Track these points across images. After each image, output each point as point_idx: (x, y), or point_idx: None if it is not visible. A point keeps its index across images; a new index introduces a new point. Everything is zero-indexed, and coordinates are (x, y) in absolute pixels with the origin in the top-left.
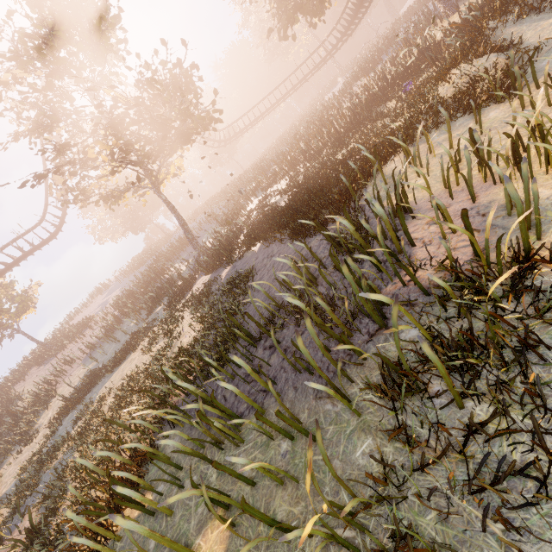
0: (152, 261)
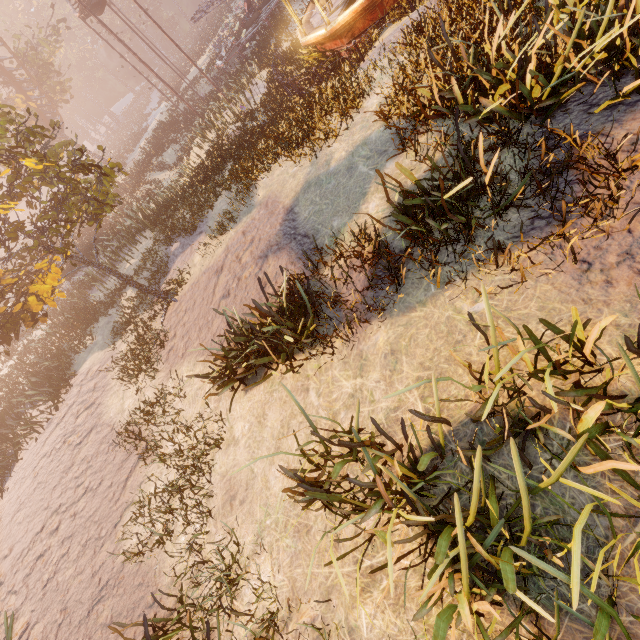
0: None
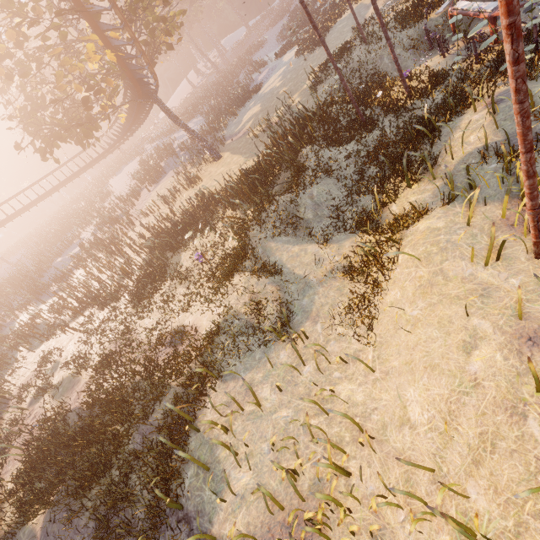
0: None
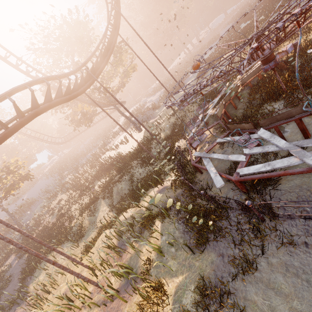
0: (15, 210)
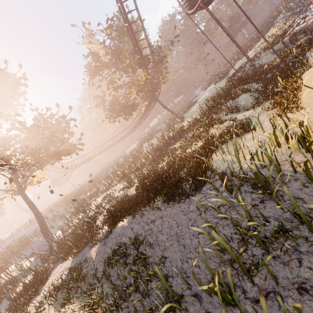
0: None
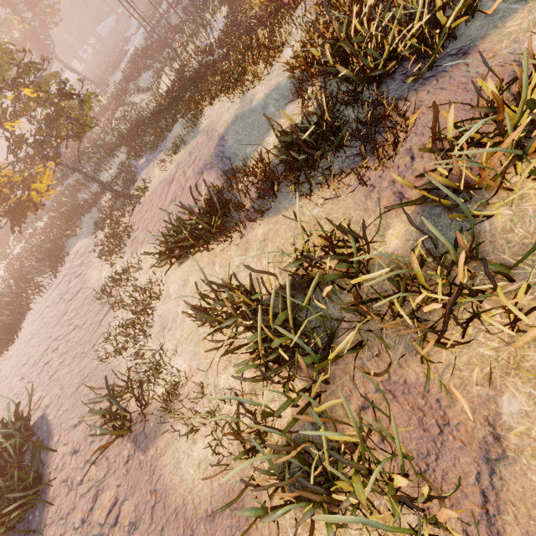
0: None
